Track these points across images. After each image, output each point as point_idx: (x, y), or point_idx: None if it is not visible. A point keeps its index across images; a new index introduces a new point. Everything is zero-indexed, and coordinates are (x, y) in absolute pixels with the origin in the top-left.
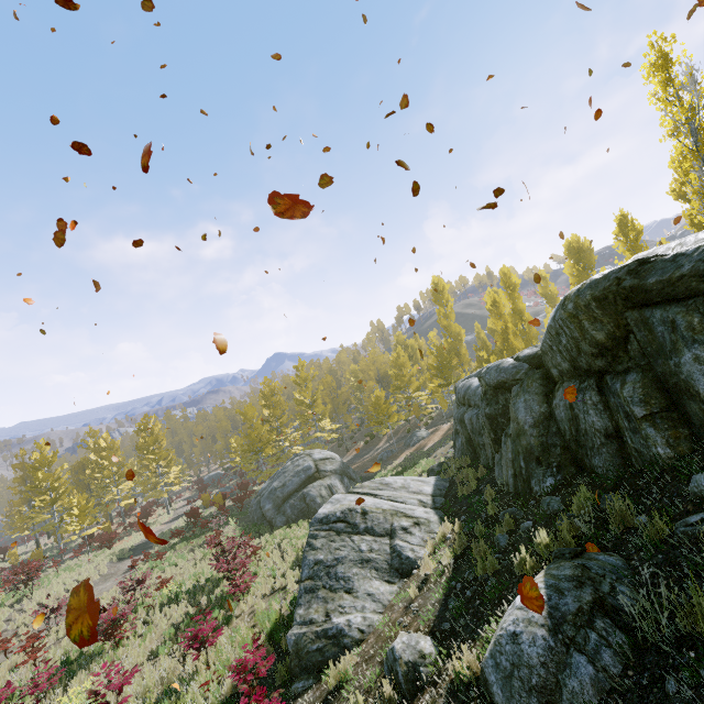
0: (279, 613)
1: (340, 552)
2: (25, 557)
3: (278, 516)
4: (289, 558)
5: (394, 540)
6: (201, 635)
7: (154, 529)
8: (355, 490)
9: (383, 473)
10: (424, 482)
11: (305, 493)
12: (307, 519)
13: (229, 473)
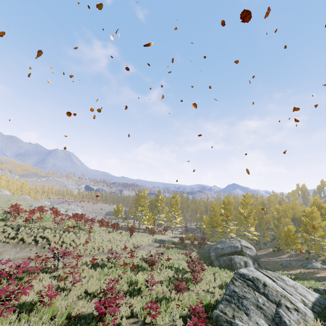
0: (210, 301)
1: (246, 294)
2: (130, 224)
3: (216, 261)
4: (218, 282)
5: (279, 308)
6: (179, 287)
7: (166, 237)
8: (262, 271)
9: (280, 273)
10: (308, 292)
11: (232, 257)
12: (229, 270)
13: (198, 229)
